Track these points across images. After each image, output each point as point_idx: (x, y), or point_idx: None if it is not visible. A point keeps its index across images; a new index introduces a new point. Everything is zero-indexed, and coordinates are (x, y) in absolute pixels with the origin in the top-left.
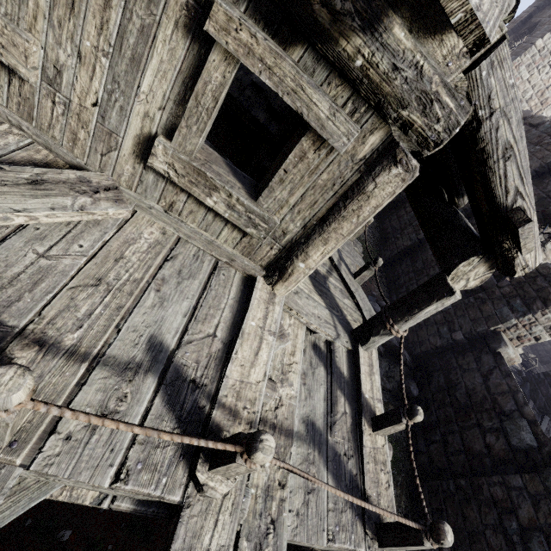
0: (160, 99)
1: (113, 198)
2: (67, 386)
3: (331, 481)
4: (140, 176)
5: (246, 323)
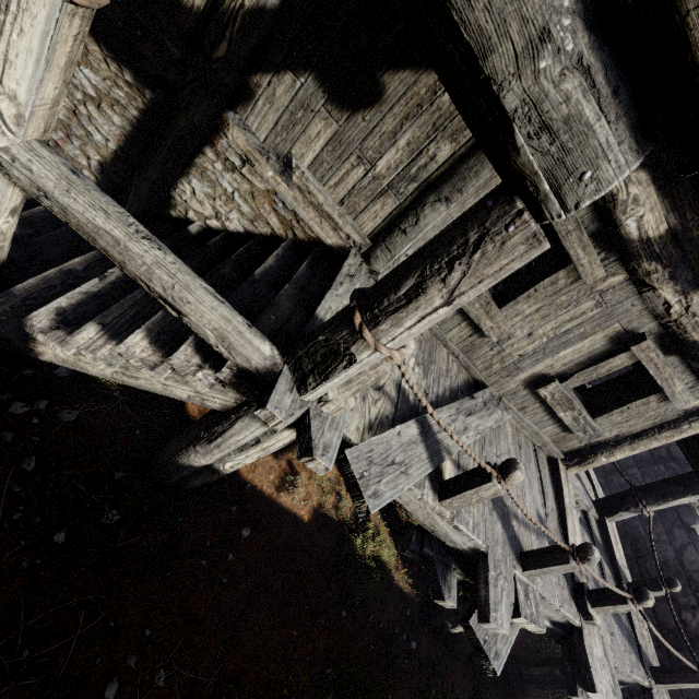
0: (567, 361)
1: (504, 407)
2: (530, 544)
3: (618, 629)
4: (517, 391)
5: (565, 500)
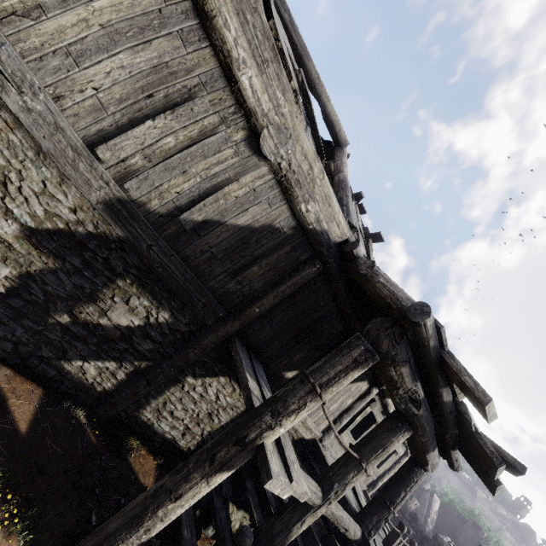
0: None
1: None
2: None
3: None
4: None
5: None
